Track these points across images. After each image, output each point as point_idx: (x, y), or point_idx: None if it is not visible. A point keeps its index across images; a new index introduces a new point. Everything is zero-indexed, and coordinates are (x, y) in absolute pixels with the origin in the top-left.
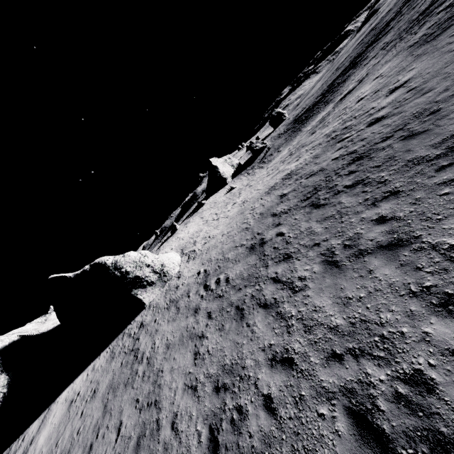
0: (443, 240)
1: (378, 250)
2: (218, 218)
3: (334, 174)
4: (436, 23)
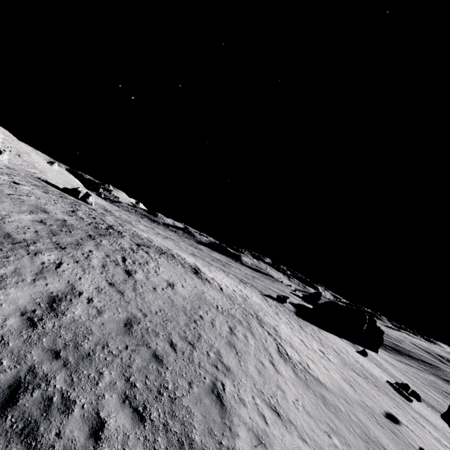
0: None
1: None
2: None
3: None
4: None
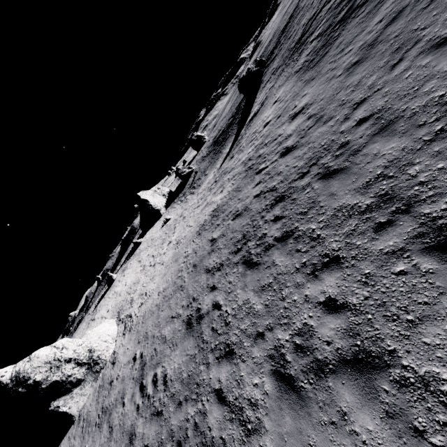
0: (435, 372)
1: (342, 367)
2: (155, 264)
3: (260, 217)
4: (312, 50)
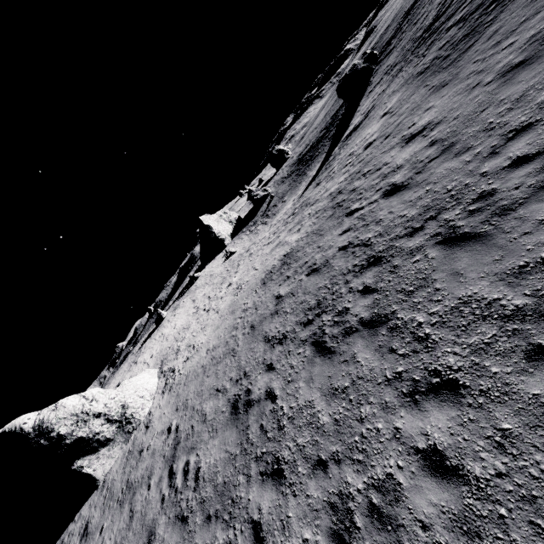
0: None
1: None
2: (209, 310)
3: (343, 281)
4: (449, 42)
